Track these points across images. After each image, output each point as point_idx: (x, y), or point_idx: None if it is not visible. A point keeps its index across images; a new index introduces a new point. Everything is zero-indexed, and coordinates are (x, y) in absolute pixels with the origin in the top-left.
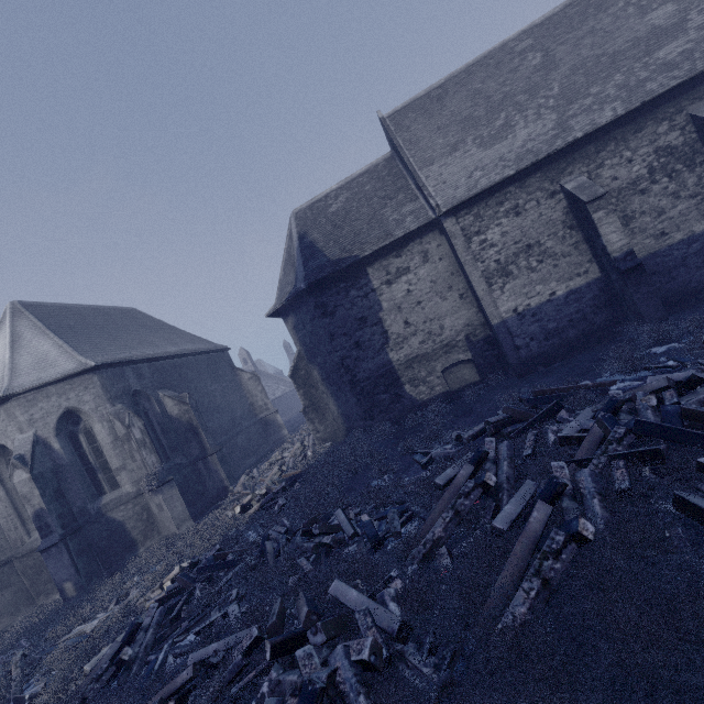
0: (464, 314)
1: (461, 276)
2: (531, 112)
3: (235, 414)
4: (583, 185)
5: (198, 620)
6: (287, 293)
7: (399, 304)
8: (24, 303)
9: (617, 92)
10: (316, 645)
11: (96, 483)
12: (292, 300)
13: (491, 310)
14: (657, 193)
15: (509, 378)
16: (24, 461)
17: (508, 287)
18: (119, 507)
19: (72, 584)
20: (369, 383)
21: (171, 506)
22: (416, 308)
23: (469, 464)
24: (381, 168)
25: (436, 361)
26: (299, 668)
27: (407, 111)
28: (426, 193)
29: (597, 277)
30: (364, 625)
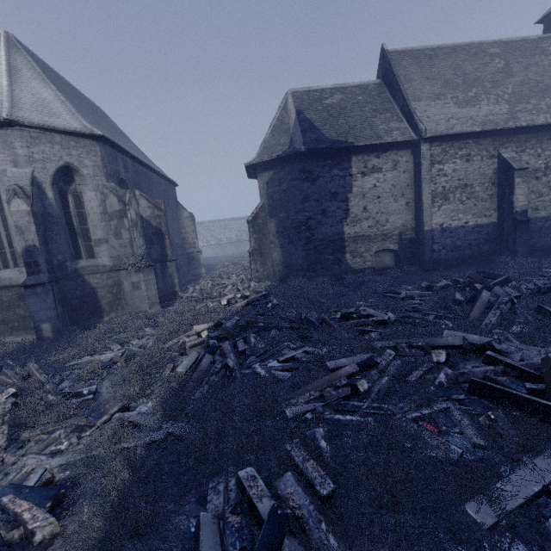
0: (404, 217)
1: (412, 189)
2: (493, 97)
3: (174, 240)
4: (514, 158)
5: (269, 356)
6: (279, 150)
7: (365, 192)
8: (18, 40)
9: (548, 109)
10: (501, 350)
11: (75, 245)
12: (277, 159)
13: (427, 219)
14: (544, 182)
15: (416, 271)
16: (25, 193)
17: (443, 208)
18: (95, 274)
19: (50, 326)
20: (321, 243)
21: (147, 287)
22: (375, 200)
23: (487, 291)
24: (371, 89)
25: (374, 243)
26: (498, 360)
27: (405, 55)
28: (417, 118)
29: (494, 222)
30: (511, 349)
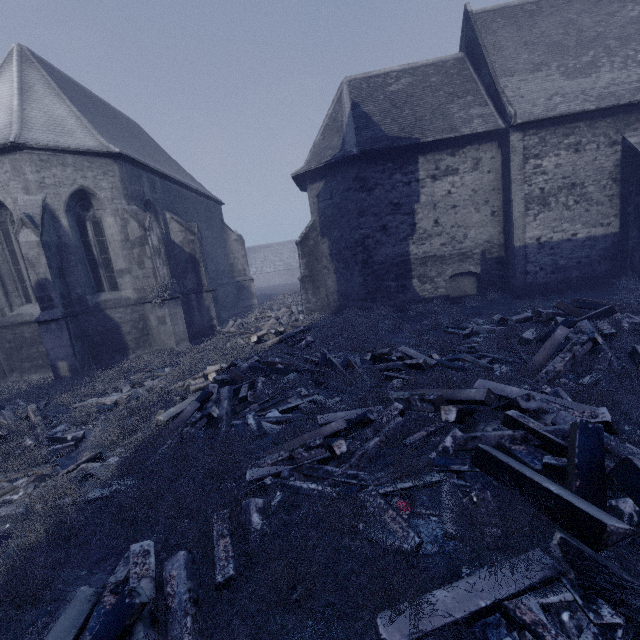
0: (489, 230)
1: (500, 194)
2: (619, 60)
3: (219, 267)
4: None
5: (273, 404)
6: (329, 155)
7: (436, 202)
8: (33, 53)
9: None
10: (528, 409)
11: (96, 277)
12: (327, 166)
13: (518, 233)
14: None
15: (504, 299)
16: (34, 222)
17: (541, 216)
18: (118, 308)
19: (66, 364)
20: (382, 267)
21: (174, 322)
22: (450, 211)
23: (564, 327)
24: (450, 66)
25: (448, 265)
26: (518, 423)
27: (496, 15)
28: (505, 99)
29: (615, 232)
30: (553, 408)
